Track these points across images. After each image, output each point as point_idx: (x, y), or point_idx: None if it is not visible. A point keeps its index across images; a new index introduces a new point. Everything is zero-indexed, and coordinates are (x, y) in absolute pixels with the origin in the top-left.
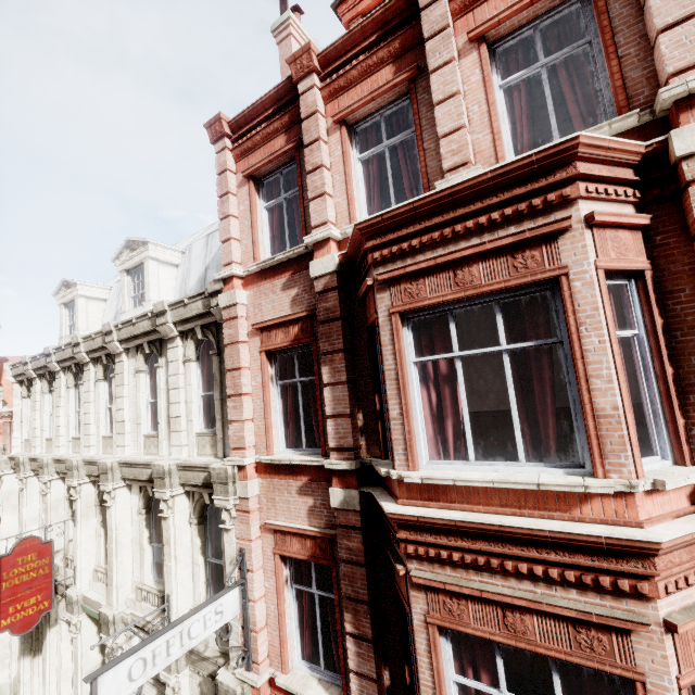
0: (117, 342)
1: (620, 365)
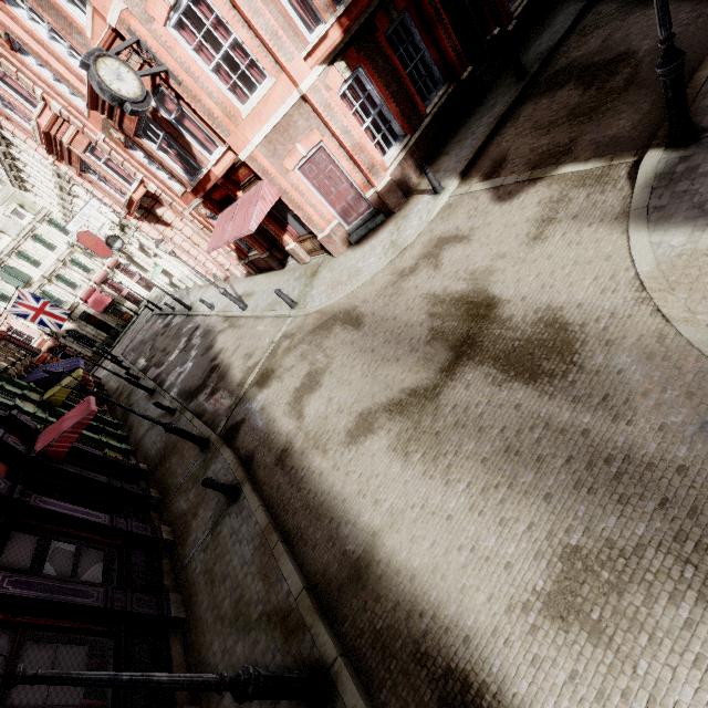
0: (0, 147)
1: (3, 90)
